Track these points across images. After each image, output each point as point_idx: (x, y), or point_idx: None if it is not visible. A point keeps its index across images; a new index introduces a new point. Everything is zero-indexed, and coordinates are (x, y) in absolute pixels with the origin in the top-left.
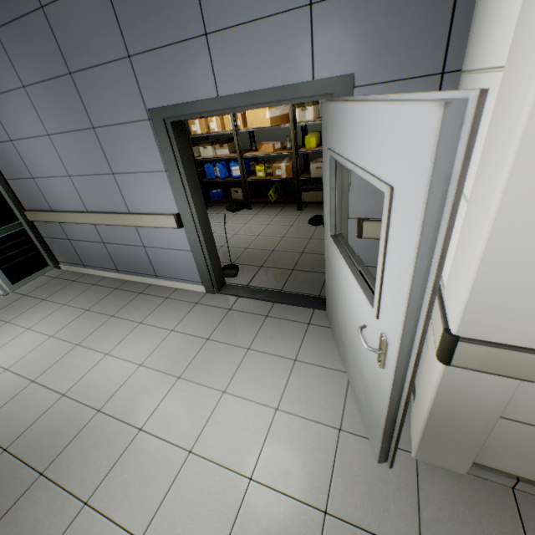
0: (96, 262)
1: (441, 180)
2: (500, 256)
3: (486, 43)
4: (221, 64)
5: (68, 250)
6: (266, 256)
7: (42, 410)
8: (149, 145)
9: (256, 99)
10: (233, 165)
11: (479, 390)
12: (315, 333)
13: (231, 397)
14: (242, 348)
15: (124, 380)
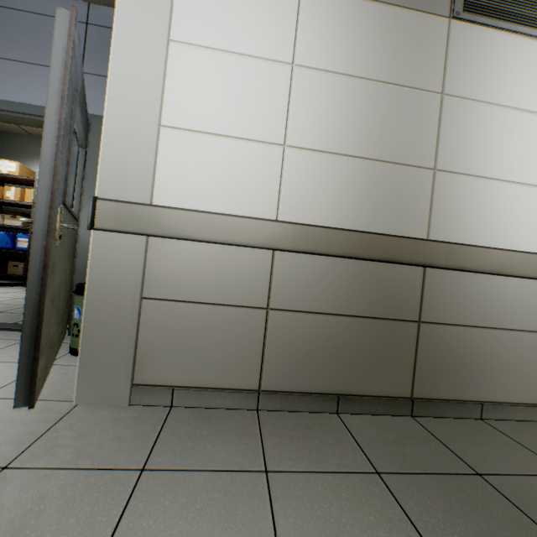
0: None
1: (62, 49)
2: (115, 127)
3: None
4: None
5: None
6: (15, 307)
7: None
8: None
9: (24, 110)
10: (22, 235)
11: (122, 260)
12: None
13: None
14: None
15: None
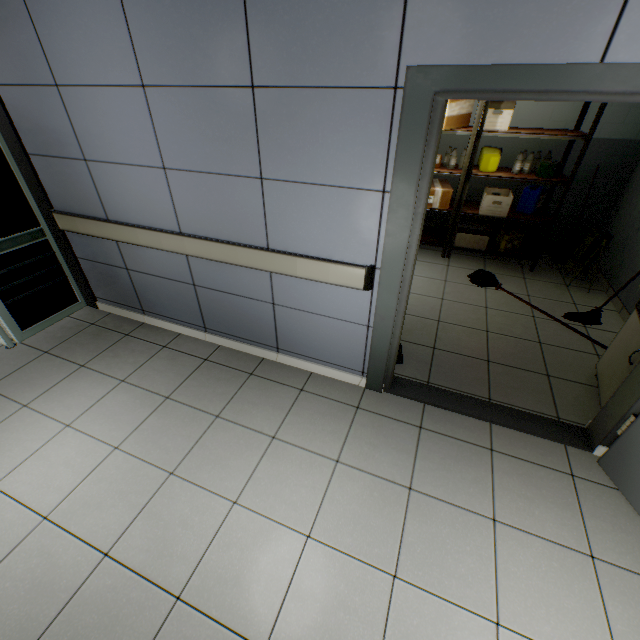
0: (168, 309)
1: None
2: None
3: None
4: None
5: (119, 284)
6: (432, 329)
7: (142, 635)
8: (367, 139)
9: None
10: None
11: None
12: (594, 497)
13: (517, 639)
14: (481, 516)
15: (290, 572)
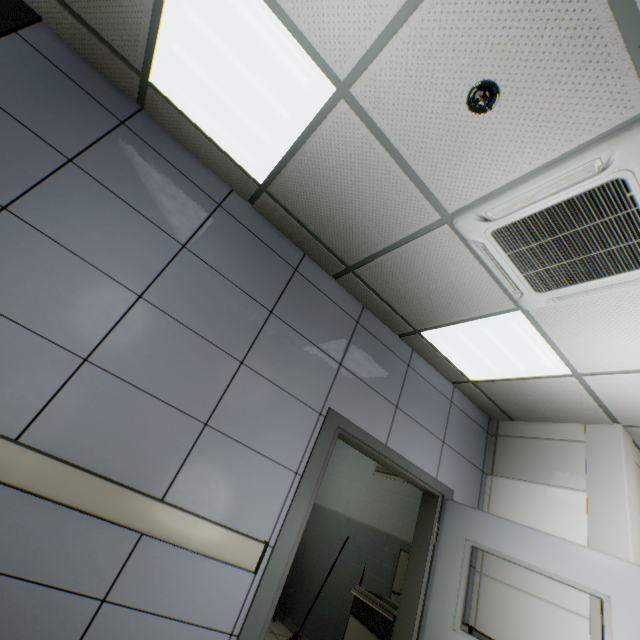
0: None
1: None
2: None
3: (531, 522)
4: (396, 428)
5: None
6: None
7: None
8: (299, 432)
9: (410, 467)
10: None
11: None
12: None
13: None
14: None
15: None
